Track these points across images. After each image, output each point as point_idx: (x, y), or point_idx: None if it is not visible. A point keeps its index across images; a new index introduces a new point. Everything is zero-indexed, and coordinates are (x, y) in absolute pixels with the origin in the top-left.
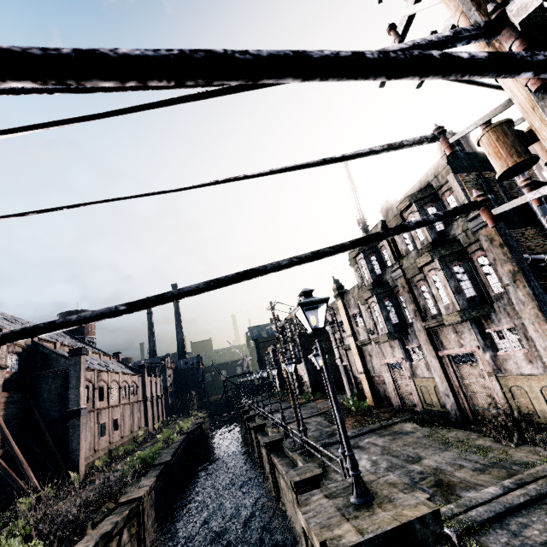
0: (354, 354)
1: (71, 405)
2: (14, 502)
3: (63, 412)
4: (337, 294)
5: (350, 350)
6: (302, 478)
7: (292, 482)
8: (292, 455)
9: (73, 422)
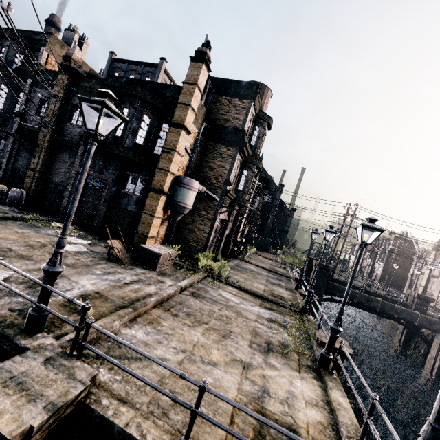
0: (424, 277)
1: (286, 228)
2: (291, 252)
3: (282, 229)
4: (435, 248)
5: (422, 275)
6: (389, 294)
7: (386, 293)
8: (379, 290)
9: (284, 234)
